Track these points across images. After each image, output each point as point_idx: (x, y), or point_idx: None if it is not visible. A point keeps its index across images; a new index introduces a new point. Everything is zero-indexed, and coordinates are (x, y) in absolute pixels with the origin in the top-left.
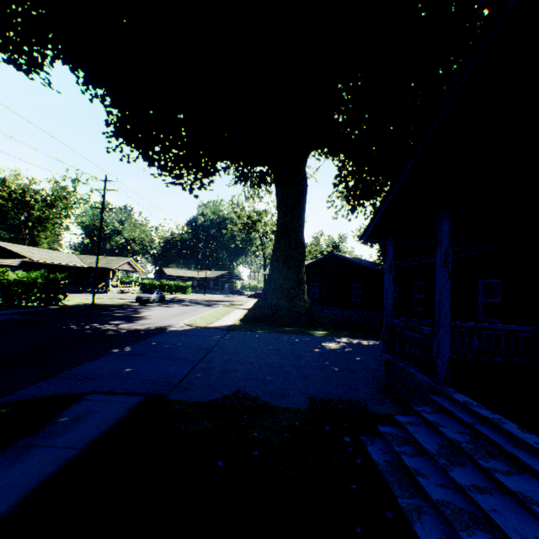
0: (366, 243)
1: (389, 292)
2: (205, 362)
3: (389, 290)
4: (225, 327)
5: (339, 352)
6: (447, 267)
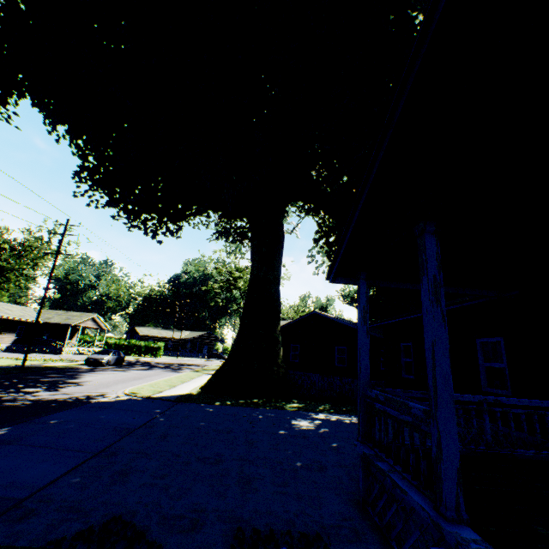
0: (352, 303)
1: (364, 349)
2: (106, 454)
3: (364, 346)
4: (174, 397)
5: (311, 434)
6: (439, 303)
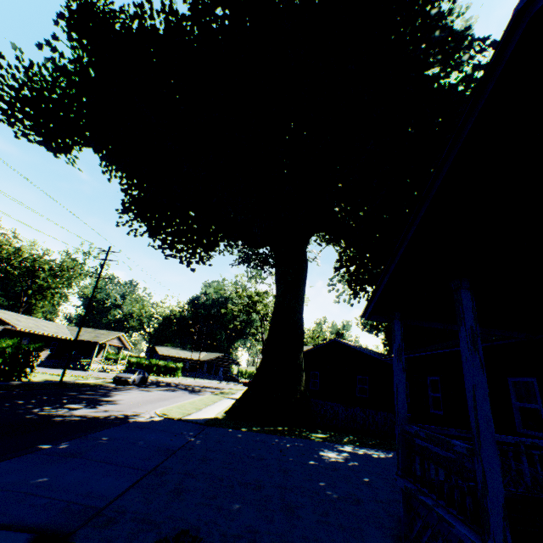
0: (371, 331)
1: (400, 385)
2: (158, 473)
3: (400, 382)
4: (203, 420)
5: (341, 467)
6: (477, 352)
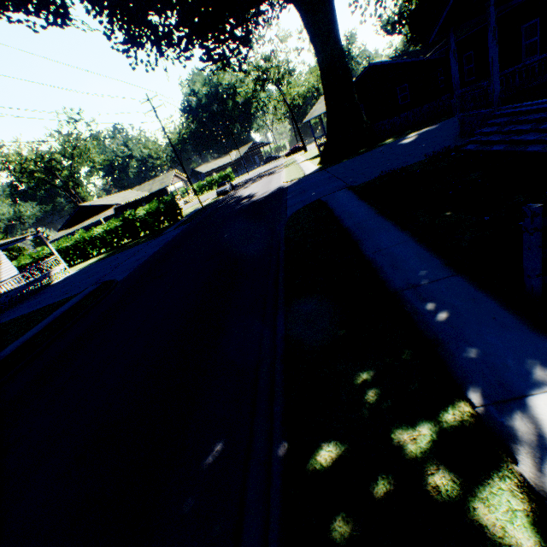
0: (394, 33)
1: (455, 73)
2: (343, 178)
3: (455, 71)
4: (318, 170)
5: (417, 140)
6: (495, 38)
